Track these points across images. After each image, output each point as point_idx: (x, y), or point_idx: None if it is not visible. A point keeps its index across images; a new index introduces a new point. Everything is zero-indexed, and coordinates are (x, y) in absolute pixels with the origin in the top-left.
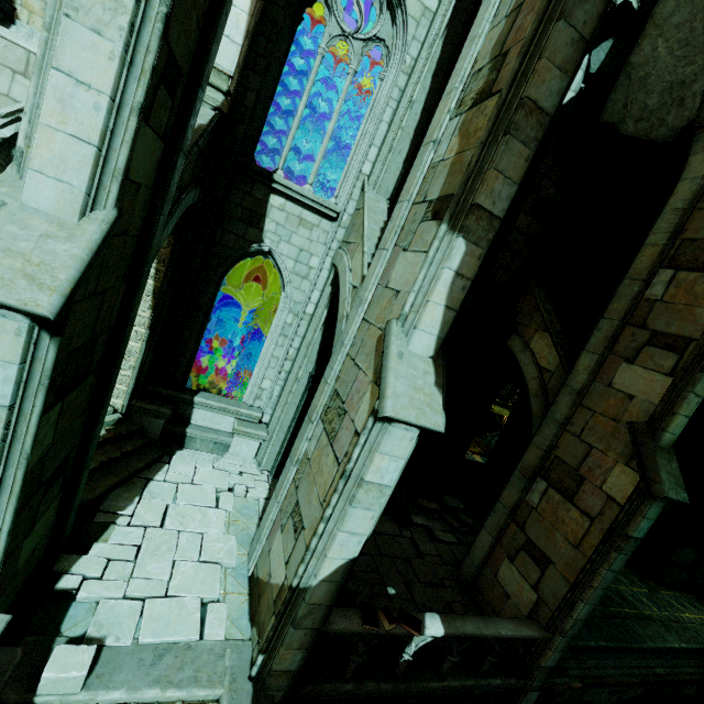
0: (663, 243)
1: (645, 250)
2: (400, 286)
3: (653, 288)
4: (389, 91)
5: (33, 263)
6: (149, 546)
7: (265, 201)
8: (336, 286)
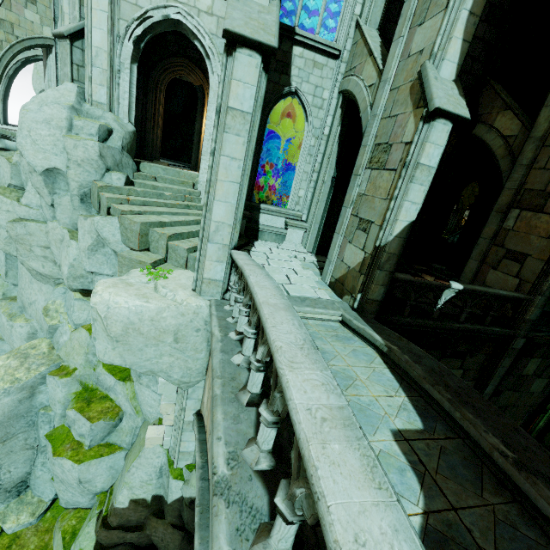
0: None
1: None
2: (424, 45)
3: None
4: None
5: (261, 24)
6: (269, 270)
7: (290, 53)
8: (344, 107)
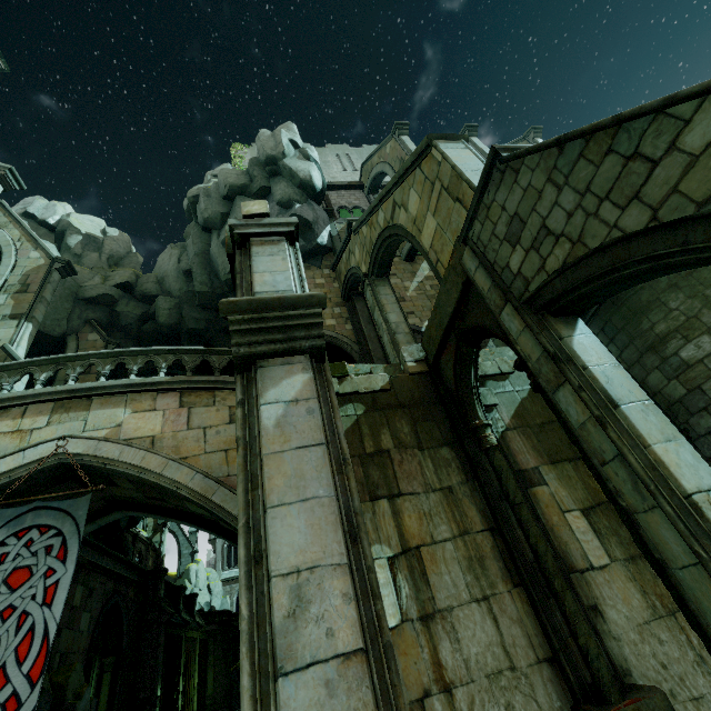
0: None
1: (62, 371)
2: (0, 337)
3: None
4: None
5: None
6: None
7: None
8: None
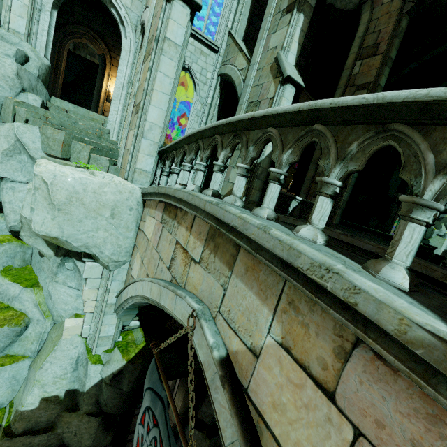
0: (356, 51)
1: (350, 56)
2: (277, 44)
3: (355, 70)
4: None
5: None
6: None
7: None
8: (222, 85)
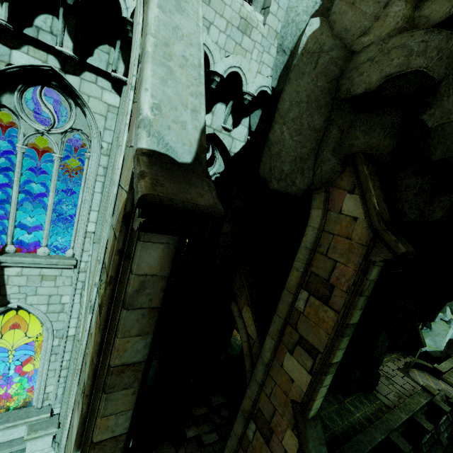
0: (302, 271)
1: (293, 271)
2: None
3: (299, 302)
4: (95, 170)
5: None
6: None
7: (0, 274)
8: None
